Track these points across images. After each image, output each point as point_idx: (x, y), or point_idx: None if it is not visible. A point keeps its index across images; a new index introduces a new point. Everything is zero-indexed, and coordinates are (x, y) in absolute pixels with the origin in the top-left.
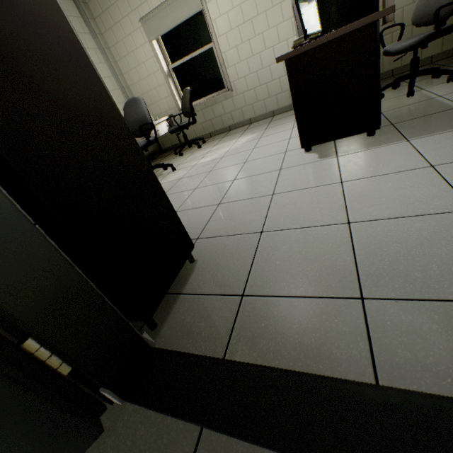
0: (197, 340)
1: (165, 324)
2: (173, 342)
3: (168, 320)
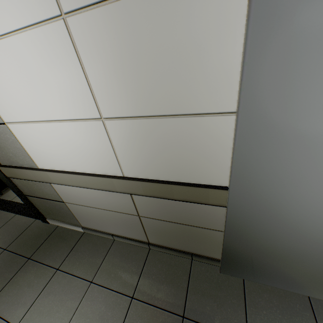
0: (9, 197)
1: (5, 194)
2: (4, 198)
3: (6, 193)
